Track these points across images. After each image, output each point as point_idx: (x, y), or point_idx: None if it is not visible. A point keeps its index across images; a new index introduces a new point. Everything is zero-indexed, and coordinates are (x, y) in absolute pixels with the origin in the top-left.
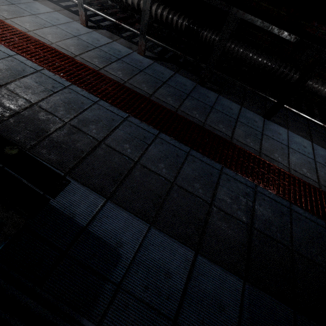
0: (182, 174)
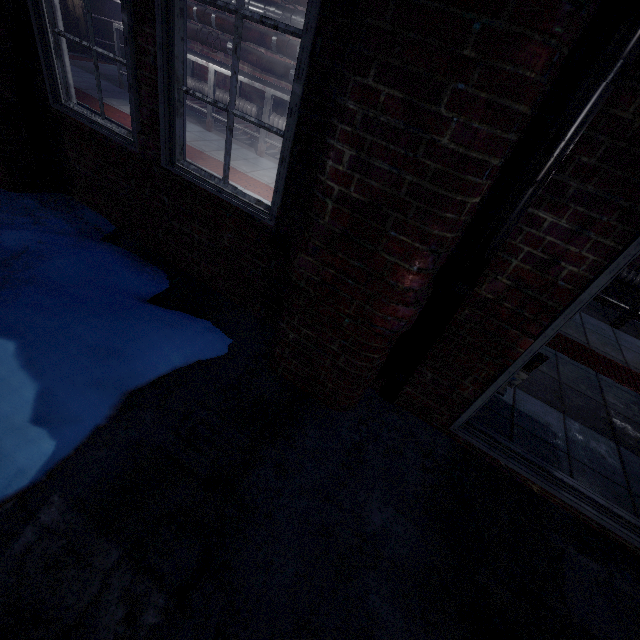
0: (562, 374)
